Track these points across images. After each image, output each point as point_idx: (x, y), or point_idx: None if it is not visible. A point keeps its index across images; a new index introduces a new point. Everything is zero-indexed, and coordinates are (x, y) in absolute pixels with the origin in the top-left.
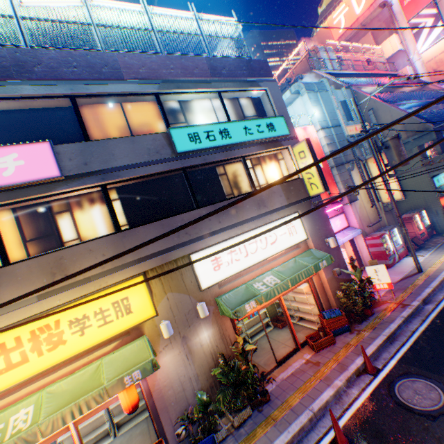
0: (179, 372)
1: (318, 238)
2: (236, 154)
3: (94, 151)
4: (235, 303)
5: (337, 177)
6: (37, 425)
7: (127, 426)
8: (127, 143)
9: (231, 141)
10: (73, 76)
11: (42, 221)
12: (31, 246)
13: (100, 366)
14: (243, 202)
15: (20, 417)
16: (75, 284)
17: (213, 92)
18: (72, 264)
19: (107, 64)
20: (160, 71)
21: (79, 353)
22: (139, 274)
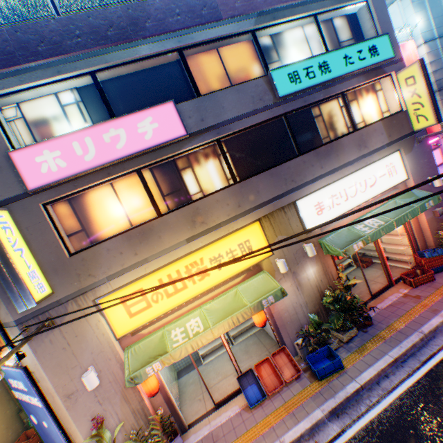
0: (291, 300)
1: (419, 177)
2: (336, 91)
3: (207, 106)
4: (340, 244)
5: (438, 105)
6: (210, 329)
7: (240, 338)
8: (233, 94)
9: (330, 75)
10: (177, 26)
11: (172, 178)
12: (168, 200)
13: (238, 293)
14: (343, 144)
15: (193, 324)
16: (210, 230)
17: (308, 17)
18: (205, 213)
19: (205, 5)
20: (254, 1)
21: (219, 283)
22: (255, 220)
